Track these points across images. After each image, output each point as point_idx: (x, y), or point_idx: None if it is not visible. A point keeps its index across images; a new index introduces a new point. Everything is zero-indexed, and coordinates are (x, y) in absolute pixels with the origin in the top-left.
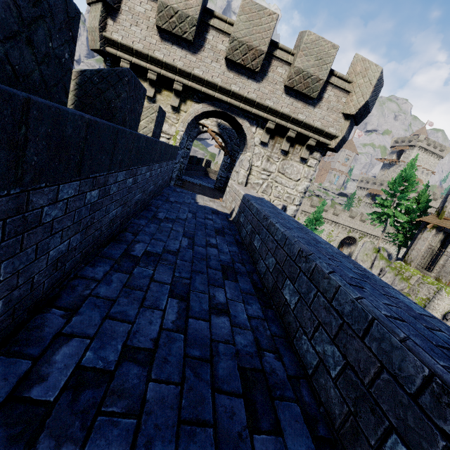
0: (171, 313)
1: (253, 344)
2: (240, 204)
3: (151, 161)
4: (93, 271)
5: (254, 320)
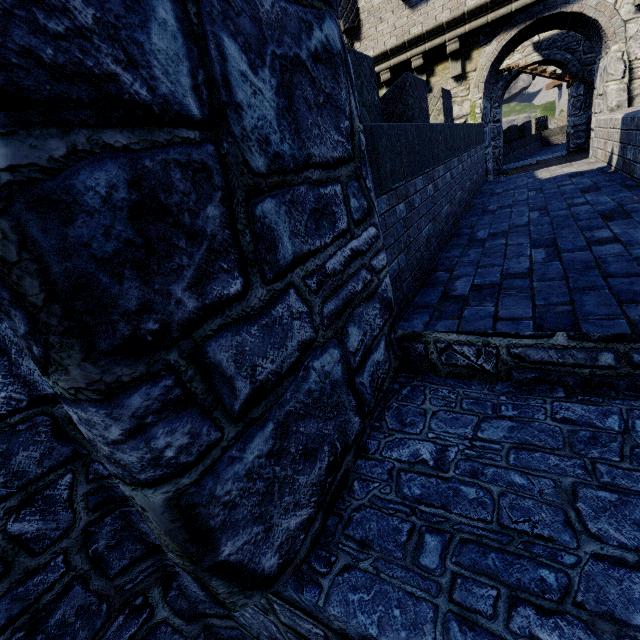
0: (538, 257)
1: None
2: (619, 137)
3: (458, 151)
4: (449, 255)
5: None
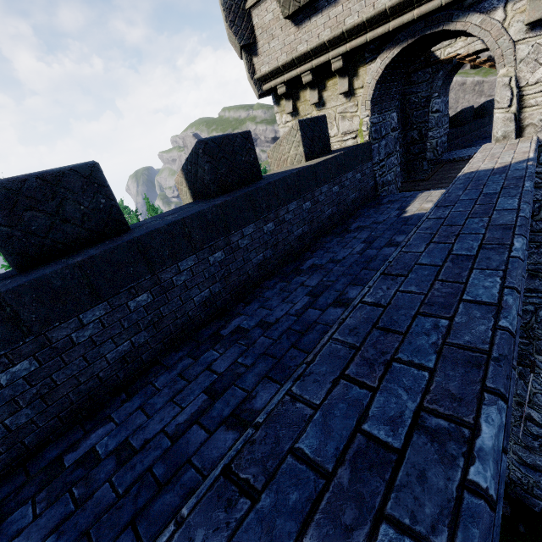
0: (188, 413)
1: None
2: None
3: (265, 211)
4: (174, 356)
5: None
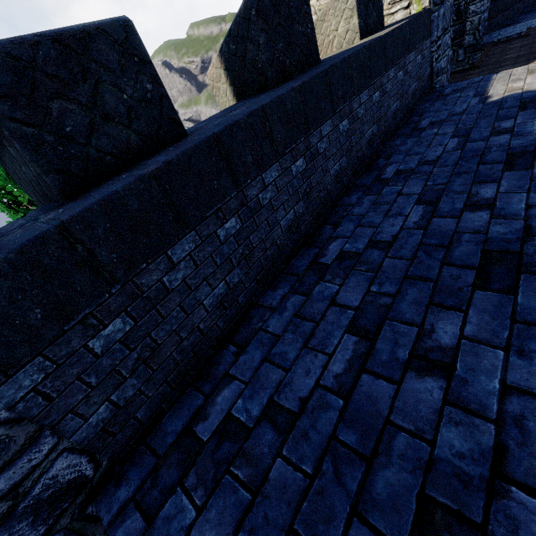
0: (340, 360)
1: (486, 457)
2: None
3: (340, 102)
4: (273, 295)
5: (526, 396)
